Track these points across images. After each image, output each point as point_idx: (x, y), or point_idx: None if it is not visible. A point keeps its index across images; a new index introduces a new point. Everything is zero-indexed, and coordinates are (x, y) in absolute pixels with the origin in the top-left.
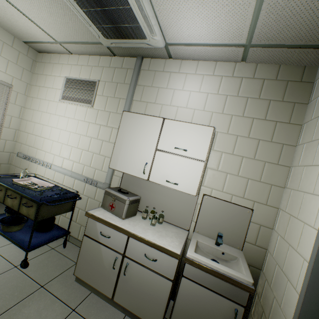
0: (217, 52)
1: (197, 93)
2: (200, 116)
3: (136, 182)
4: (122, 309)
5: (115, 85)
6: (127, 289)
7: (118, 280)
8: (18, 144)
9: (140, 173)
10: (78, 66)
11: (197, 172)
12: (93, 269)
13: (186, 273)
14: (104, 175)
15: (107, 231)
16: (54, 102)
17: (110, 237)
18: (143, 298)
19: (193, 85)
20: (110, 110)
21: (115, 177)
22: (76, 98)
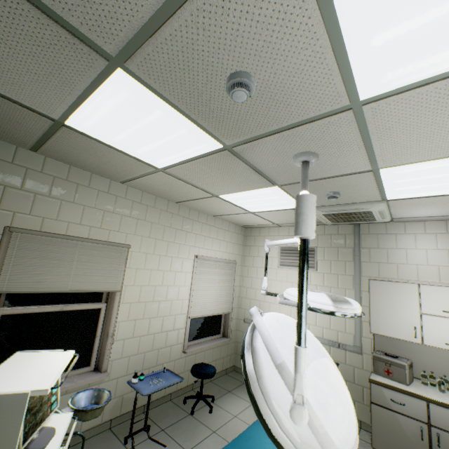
0: (447, 217)
1: (434, 251)
2: (448, 272)
3: (393, 343)
4: None
5: (335, 250)
6: None
7: None
8: (241, 310)
9: (409, 336)
10: (289, 236)
11: None
12: (394, 441)
13: None
14: (350, 337)
15: (399, 398)
16: (272, 269)
17: (404, 404)
18: None
19: (427, 244)
20: (337, 272)
21: (365, 338)
22: (295, 264)
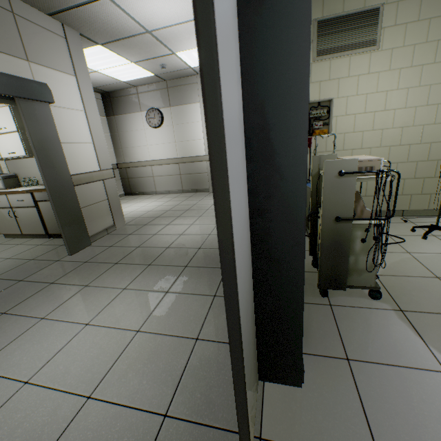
0: None
1: None
2: None
3: (17, 167)
4: (31, 237)
5: None
6: (24, 224)
7: (18, 222)
8: None
9: None
10: None
11: (19, 140)
12: (6, 225)
13: (37, 199)
14: None
15: None
16: None
17: (0, 202)
18: (32, 224)
19: None
20: None
21: (4, 169)
22: None
